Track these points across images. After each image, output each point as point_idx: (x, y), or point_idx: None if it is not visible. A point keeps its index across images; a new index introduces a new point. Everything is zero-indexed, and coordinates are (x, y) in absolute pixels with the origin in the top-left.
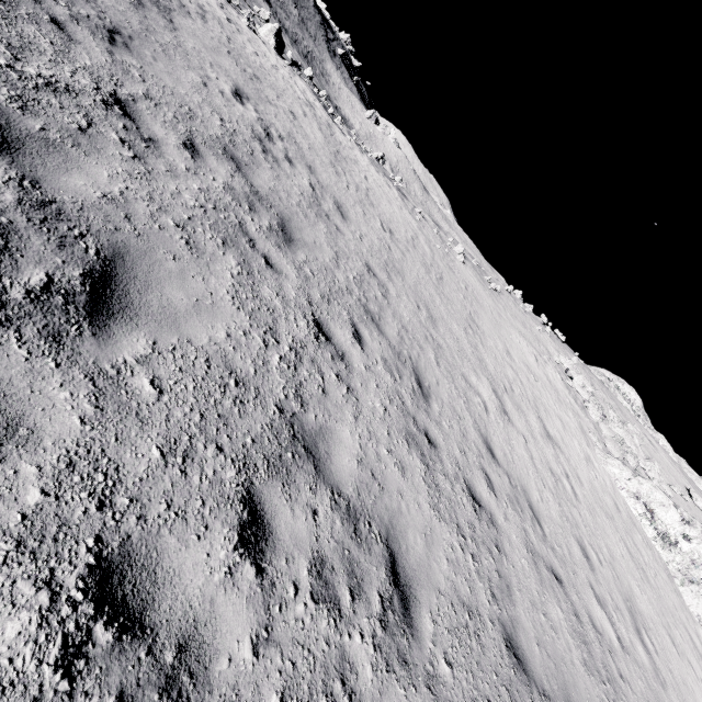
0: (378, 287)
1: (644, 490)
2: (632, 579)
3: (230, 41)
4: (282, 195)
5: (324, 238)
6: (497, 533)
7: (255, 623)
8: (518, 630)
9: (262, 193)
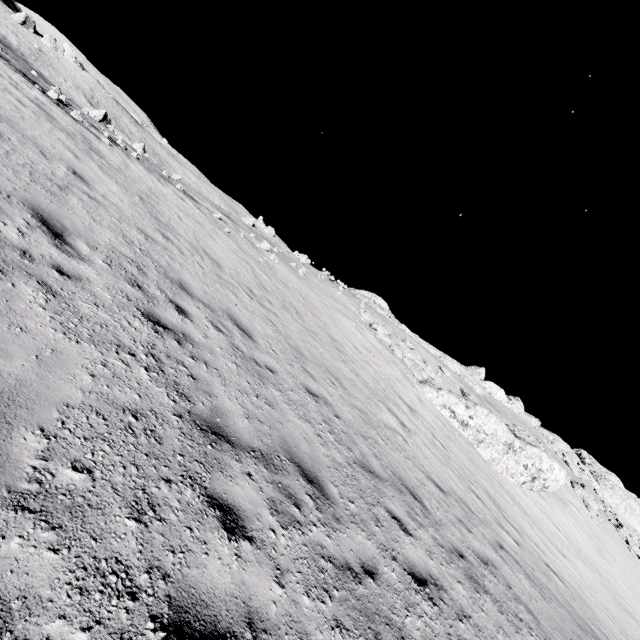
0: (330, 411)
1: (446, 400)
2: (479, 477)
3: None
4: (250, 407)
5: (293, 414)
6: (499, 572)
7: None
8: None
9: (260, 445)
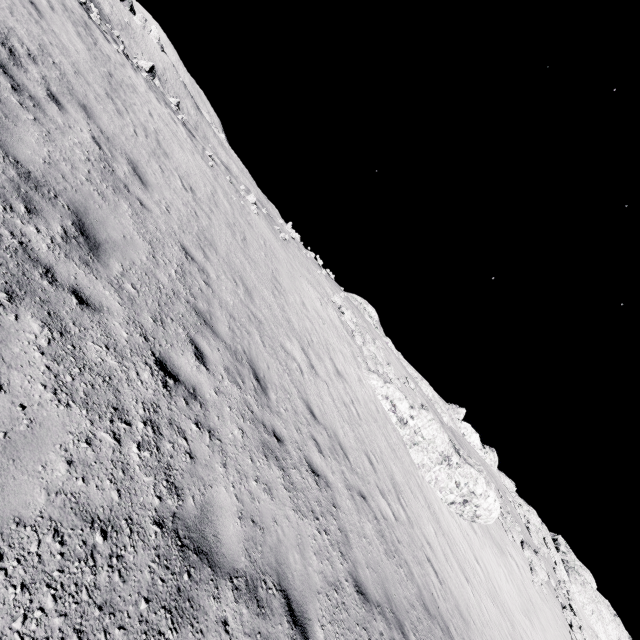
0: (200, 275)
1: (390, 392)
2: (391, 461)
3: None
4: (64, 169)
5: (132, 225)
6: (331, 492)
7: None
8: (358, 568)
9: (36, 173)
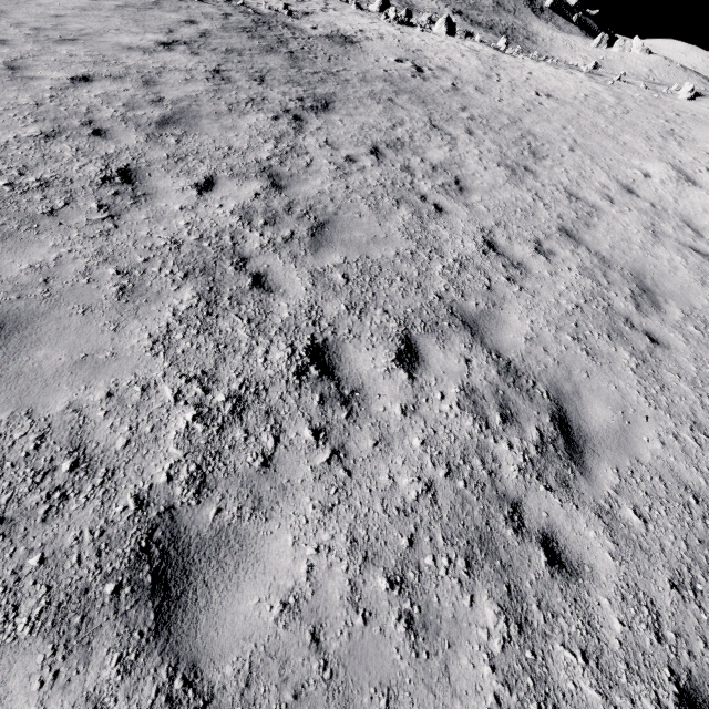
0: (508, 119)
1: None
2: None
3: (400, 41)
4: (422, 90)
5: (455, 102)
6: (595, 212)
7: (373, 163)
8: (583, 234)
9: (407, 90)
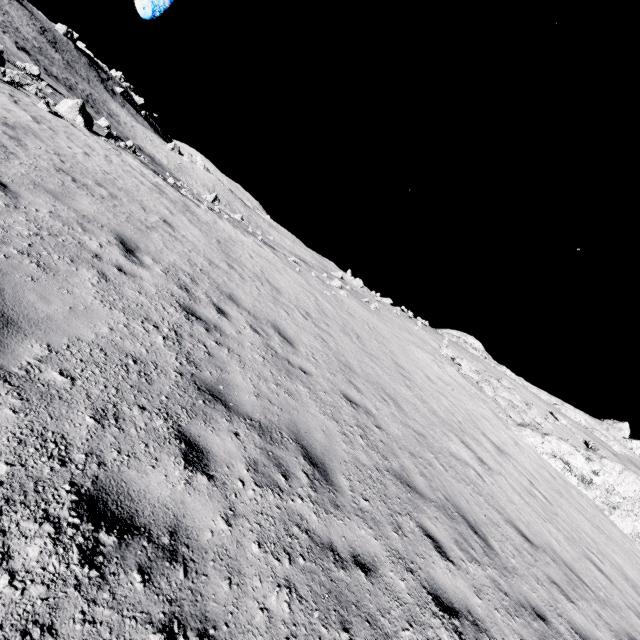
0: (370, 420)
1: (555, 447)
2: (608, 549)
3: (61, 156)
4: (264, 390)
5: (317, 409)
6: None
7: None
8: None
9: (262, 418)
